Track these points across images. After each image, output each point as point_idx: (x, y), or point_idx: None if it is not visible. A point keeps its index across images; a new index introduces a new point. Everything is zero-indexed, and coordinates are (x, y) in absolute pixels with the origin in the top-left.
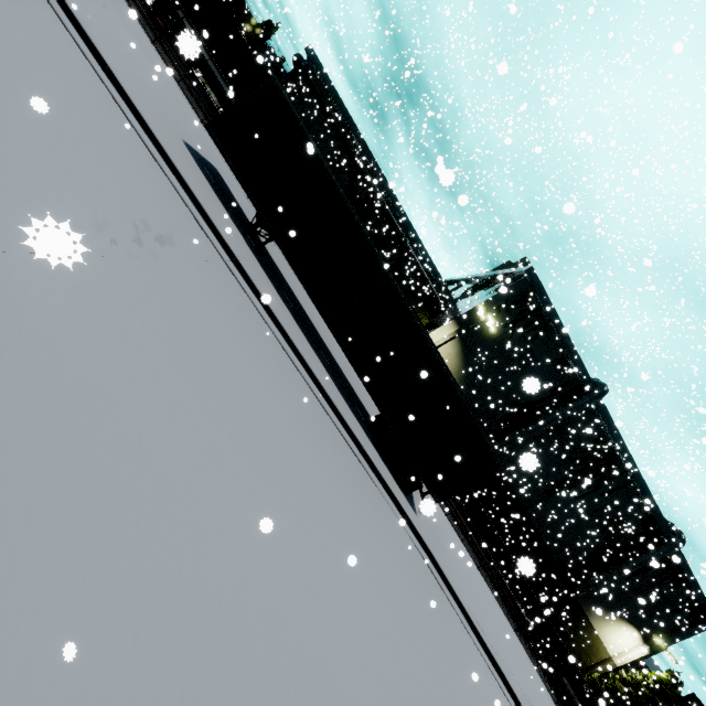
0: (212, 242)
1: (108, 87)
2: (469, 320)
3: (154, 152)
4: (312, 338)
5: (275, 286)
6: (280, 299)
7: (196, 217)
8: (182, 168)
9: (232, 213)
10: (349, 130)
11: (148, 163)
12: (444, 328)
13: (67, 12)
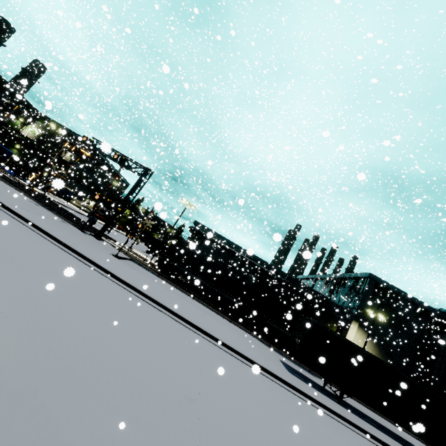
0: (376, 444)
1: (303, 398)
2: (360, 316)
3: (331, 414)
4: (394, 437)
5: (369, 423)
6: (381, 432)
7: (364, 436)
8: (329, 405)
9: (322, 392)
10: (229, 245)
11: (348, 431)
12: (351, 327)
13: (268, 372)
